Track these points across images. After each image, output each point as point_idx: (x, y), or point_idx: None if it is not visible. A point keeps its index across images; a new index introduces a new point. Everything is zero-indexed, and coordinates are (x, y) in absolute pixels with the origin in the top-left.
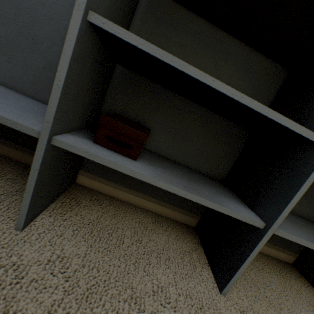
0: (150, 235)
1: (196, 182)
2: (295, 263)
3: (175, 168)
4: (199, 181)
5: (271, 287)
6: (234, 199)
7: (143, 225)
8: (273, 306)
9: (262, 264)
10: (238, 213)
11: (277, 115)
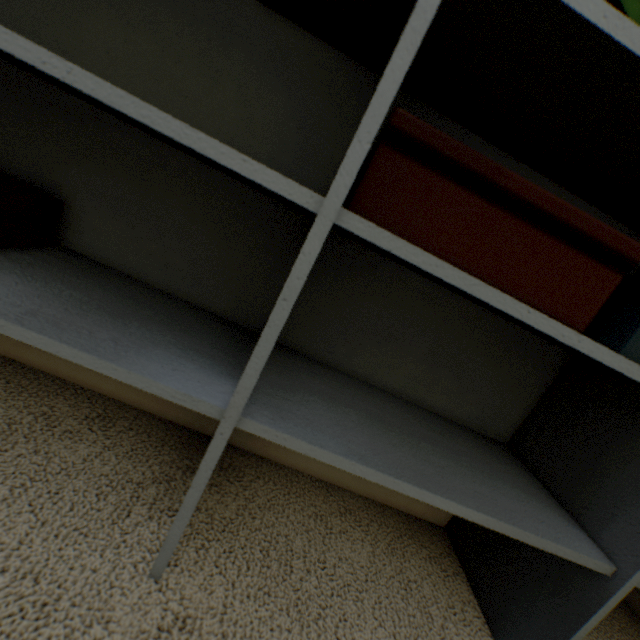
0: (49, 441)
1: (126, 317)
2: (449, 525)
3: (102, 289)
4: (146, 318)
5: (333, 571)
6: (212, 361)
7: (48, 422)
8: (300, 611)
9: (352, 523)
10: (149, 379)
11: (178, 125)
